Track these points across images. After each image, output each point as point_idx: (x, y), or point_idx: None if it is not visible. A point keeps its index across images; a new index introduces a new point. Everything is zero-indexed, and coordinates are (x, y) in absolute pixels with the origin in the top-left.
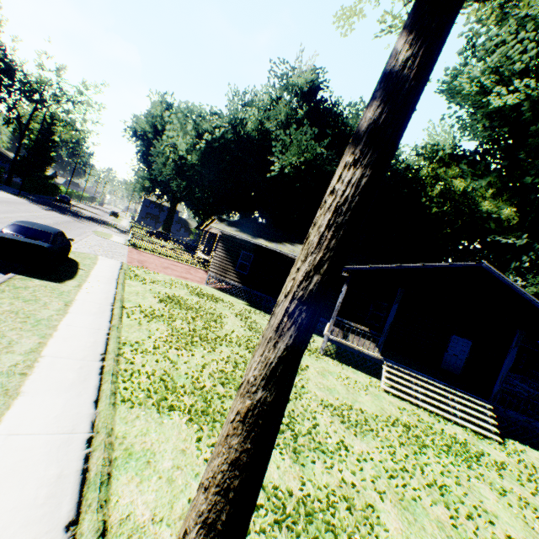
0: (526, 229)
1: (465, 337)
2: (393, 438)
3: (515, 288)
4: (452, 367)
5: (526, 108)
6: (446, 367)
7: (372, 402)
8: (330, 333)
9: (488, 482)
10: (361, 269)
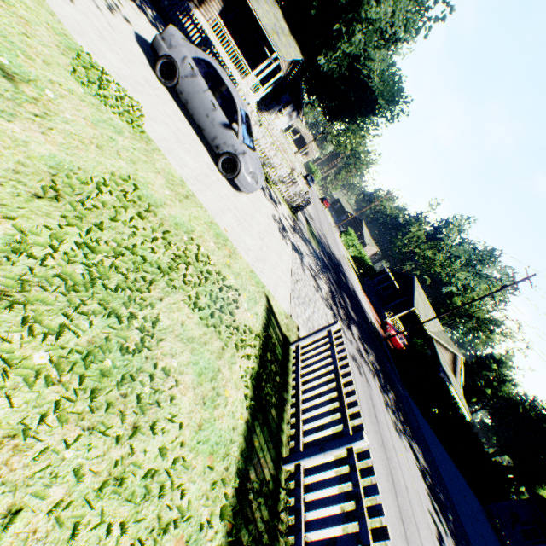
0: None
1: None
2: None
3: None
4: None
5: None
6: None
7: None
8: None
9: None
10: None
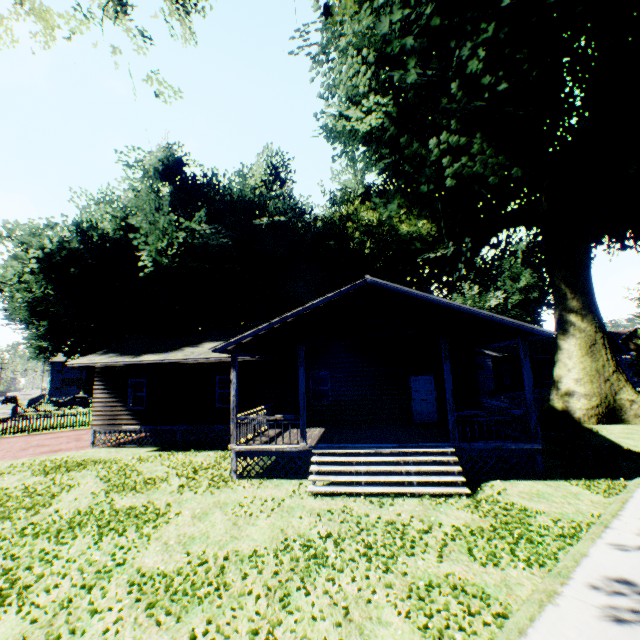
0: (450, 237)
1: (424, 373)
2: (260, 584)
3: (412, 293)
4: (427, 416)
5: (388, 123)
6: (421, 419)
7: (270, 527)
8: (238, 444)
9: (410, 583)
10: (245, 342)
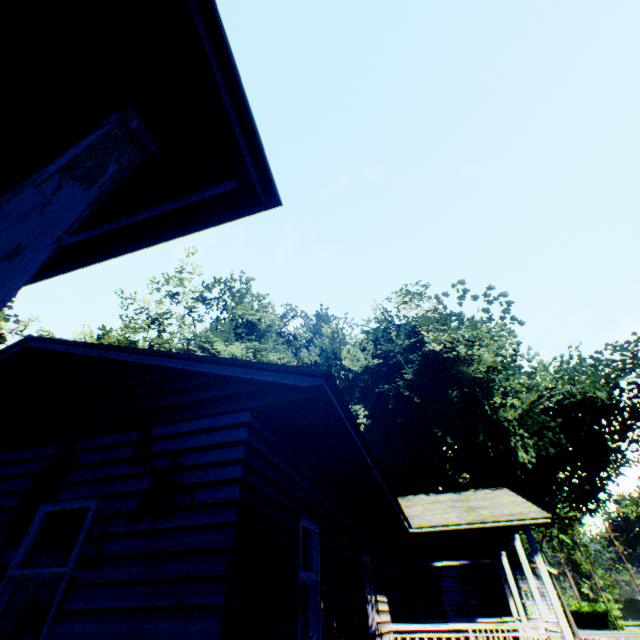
0: None
1: None
2: None
3: None
4: None
5: None
6: None
7: None
8: None
9: None
10: None
